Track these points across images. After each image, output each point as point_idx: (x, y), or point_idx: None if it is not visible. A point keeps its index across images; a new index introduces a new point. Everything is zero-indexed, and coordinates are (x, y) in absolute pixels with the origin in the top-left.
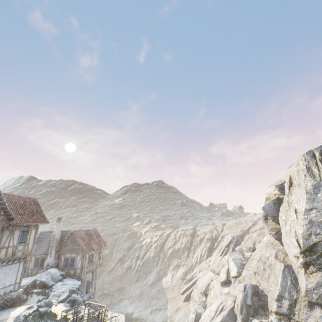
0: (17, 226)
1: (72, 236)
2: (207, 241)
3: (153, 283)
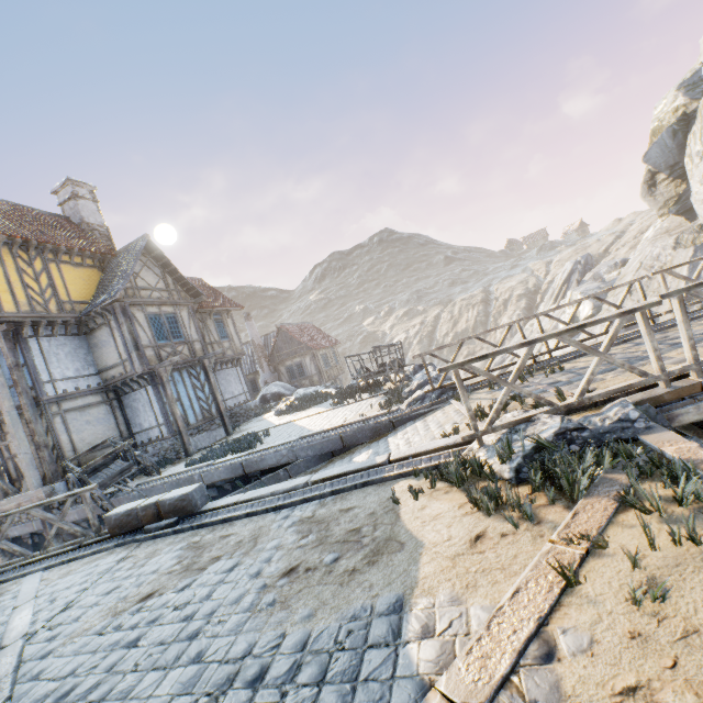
0: (205, 315)
1: (281, 335)
2: (519, 299)
3: None
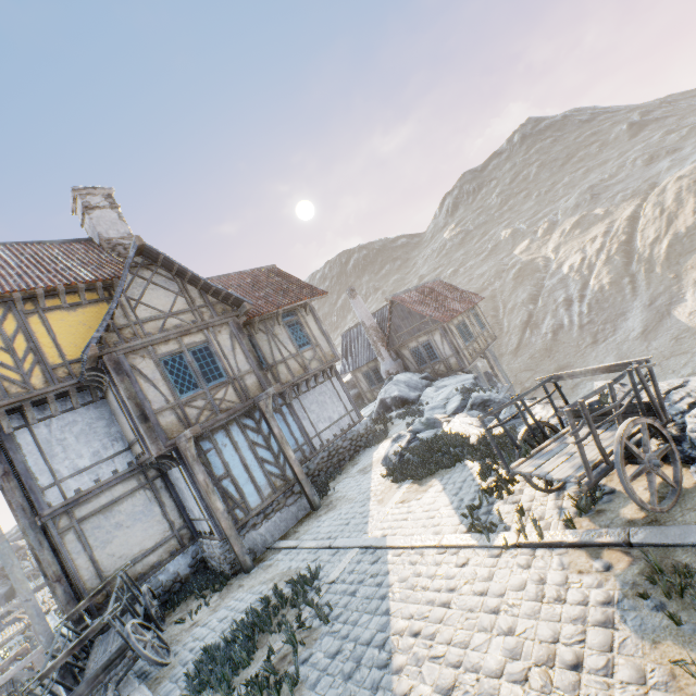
0: (271, 321)
1: (396, 309)
2: None
3: (645, 330)
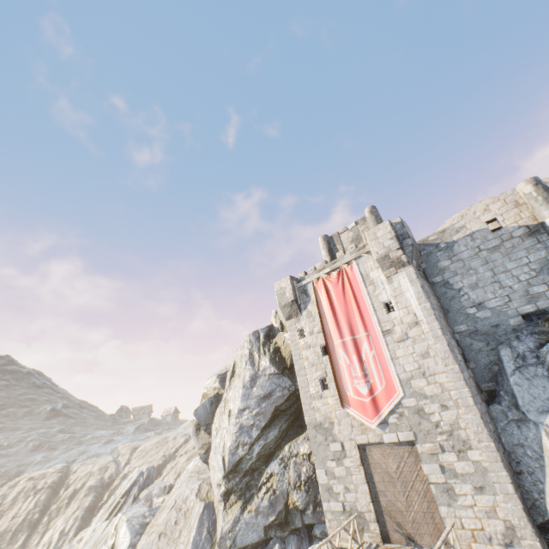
0: None
1: None
2: (88, 493)
3: None
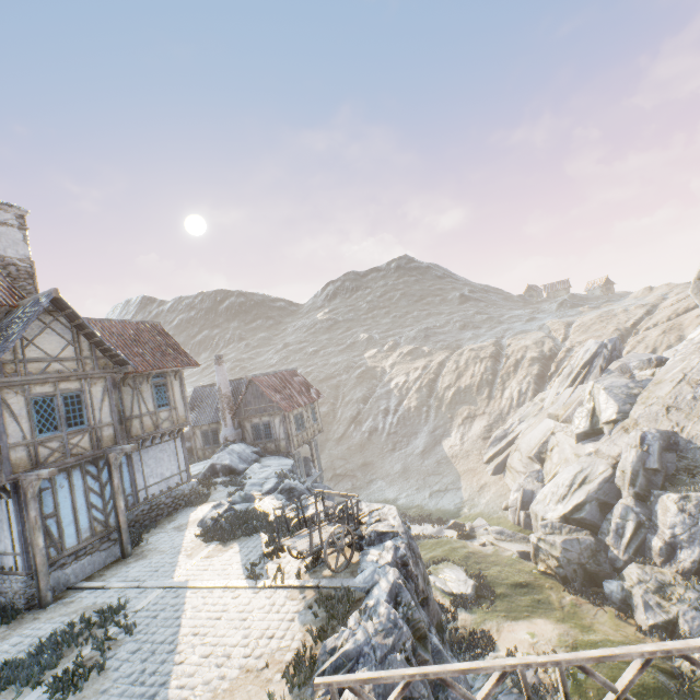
0: (141, 378)
1: (252, 387)
2: (532, 363)
3: (424, 450)
